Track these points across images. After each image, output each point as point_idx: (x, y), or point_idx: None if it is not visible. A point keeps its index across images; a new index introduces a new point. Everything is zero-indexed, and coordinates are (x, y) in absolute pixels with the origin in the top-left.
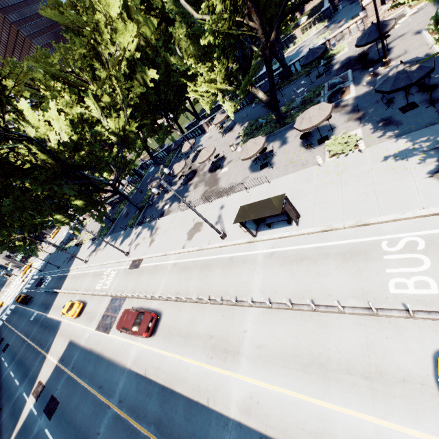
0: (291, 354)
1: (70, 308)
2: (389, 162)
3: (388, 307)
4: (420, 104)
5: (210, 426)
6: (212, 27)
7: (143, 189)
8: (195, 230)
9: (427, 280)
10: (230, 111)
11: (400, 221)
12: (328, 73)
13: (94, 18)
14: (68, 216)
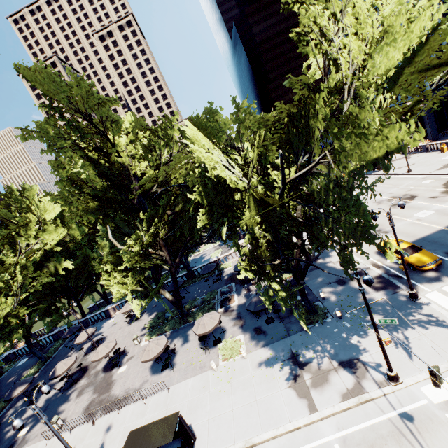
0: None
1: None
2: (263, 370)
3: None
4: (275, 319)
5: None
6: (131, 257)
7: None
8: None
9: None
10: (138, 311)
11: (277, 438)
12: (221, 281)
13: (26, 219)
14: None
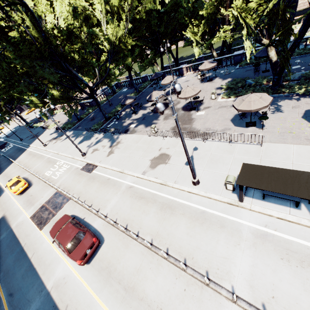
0: None
1: (15, 184)
2: None
3: None
4: None
5: None
6: None
7: (113, 103)
8: (160, 160)
9: None
10: (248, 54)
11: None
12: None
13: None
14: (43, 101)
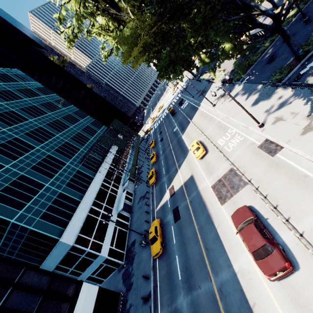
0: None
1: (196, 150)
2: None
3: None
4: None
5: None
6: None
7: (312, 16)
8: None
9: None
10: None
11: None
12: None
13: None
14: (210, 56)
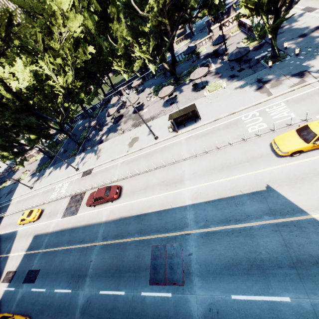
0: (212, 168)
1: (30, 213)
2: (238, 90)
3: (250, 137)
4: (245, 68)
5: (176, 214)
6: (152, 18)
7: (76, 134)
8: (133, 142)
9: (262, 124)
10: (153, 70)
11: (247, 109)
12: (198, 60)
13: (52, 9)
14: (14, 153)
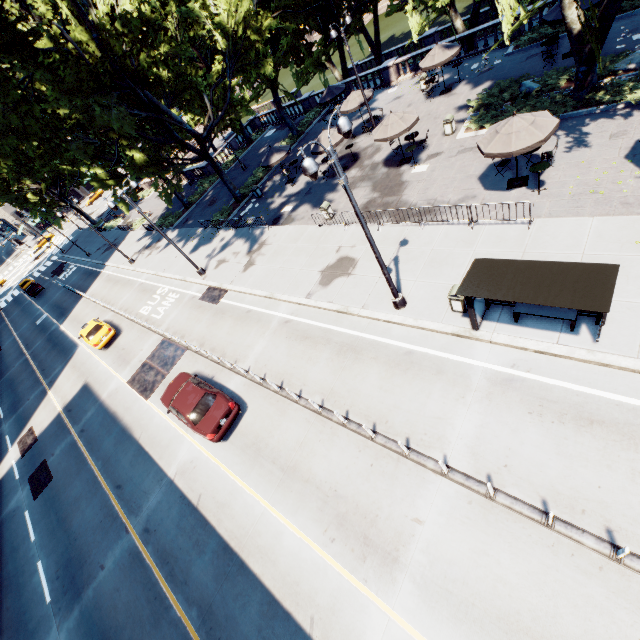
0: (530, 630)
1: (94, 332)
2: None
3: None
4: None
5: None
6: None
7: (249, 165)
8: (337, 271)
9: None
10: (507, 27)
11: None
12: None
13: None
14: (115, 175)
